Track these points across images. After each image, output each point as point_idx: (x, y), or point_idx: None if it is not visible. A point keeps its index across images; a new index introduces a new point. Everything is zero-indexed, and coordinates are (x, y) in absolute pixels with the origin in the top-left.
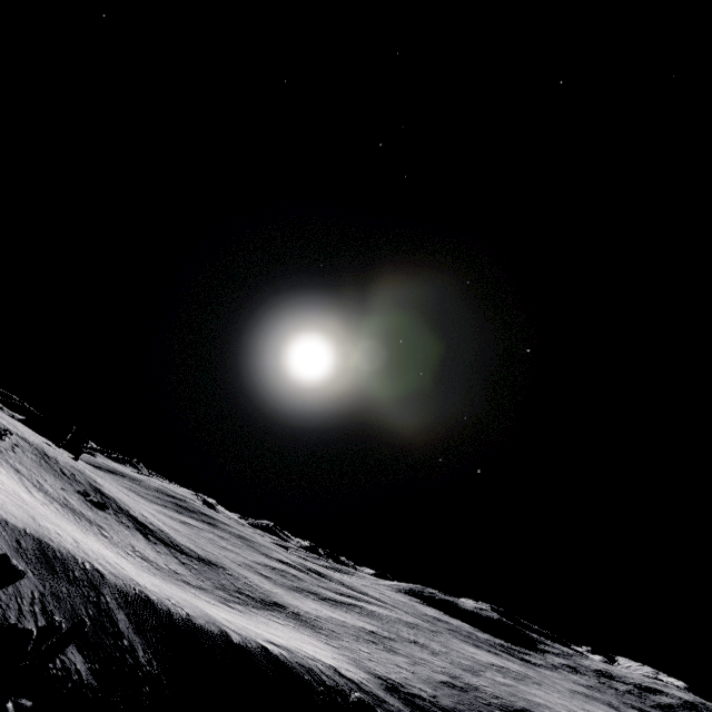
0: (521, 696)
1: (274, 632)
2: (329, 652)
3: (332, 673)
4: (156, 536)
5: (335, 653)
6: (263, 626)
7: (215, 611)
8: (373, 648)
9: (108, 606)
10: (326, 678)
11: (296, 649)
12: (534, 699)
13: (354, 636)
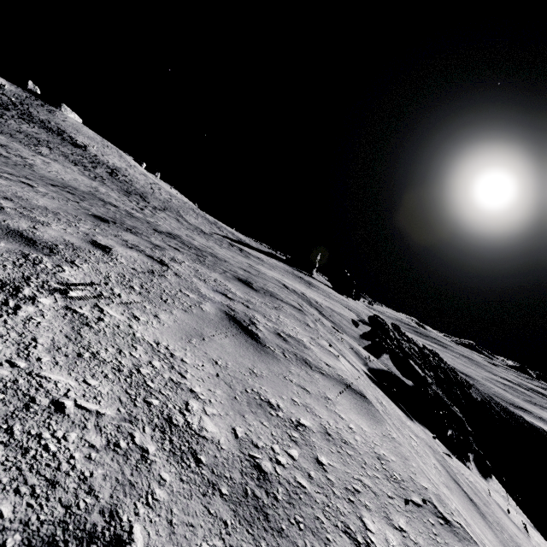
0: None
1: None
2: None
3: None
4: None
5: None
6: None
7: None
8: None
9: (485, 396)
10: None
11: None
12: None
13: None
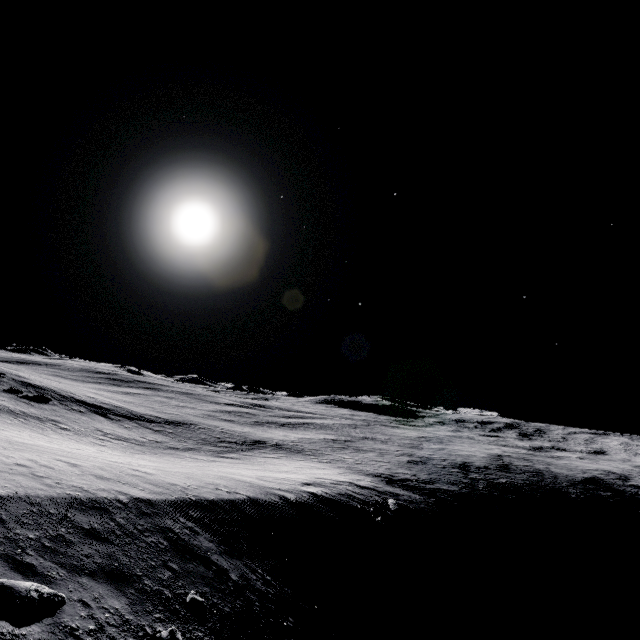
0: (455, 454)
1: (283, 469)
2: (330, 469)
3: (357, 489)
4: (115, 414)
5: (334, 468)
6: (270, 467)
7: (230, 470)
8: (348, 453)
9: (184, 542)
10: (359, 496)
11: (318, 479)
12: (462, 453)
13: (329, 448)
